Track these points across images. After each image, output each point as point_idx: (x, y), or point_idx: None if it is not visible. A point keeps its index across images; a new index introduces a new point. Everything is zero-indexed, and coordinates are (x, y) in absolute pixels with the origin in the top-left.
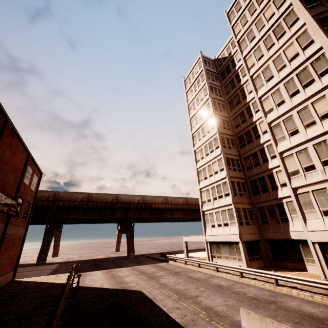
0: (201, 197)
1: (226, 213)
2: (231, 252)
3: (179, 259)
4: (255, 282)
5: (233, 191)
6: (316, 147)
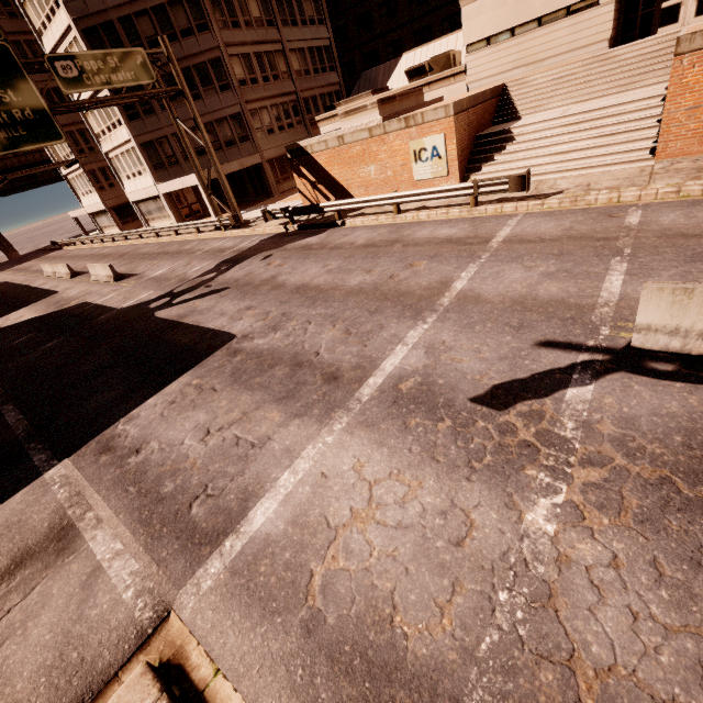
0: (52, 155)
1: (84, 179)
2: (110, 221)
3: (68, 242)
4: (107, 244)
5: (78, 148)
6: (97, 110)
